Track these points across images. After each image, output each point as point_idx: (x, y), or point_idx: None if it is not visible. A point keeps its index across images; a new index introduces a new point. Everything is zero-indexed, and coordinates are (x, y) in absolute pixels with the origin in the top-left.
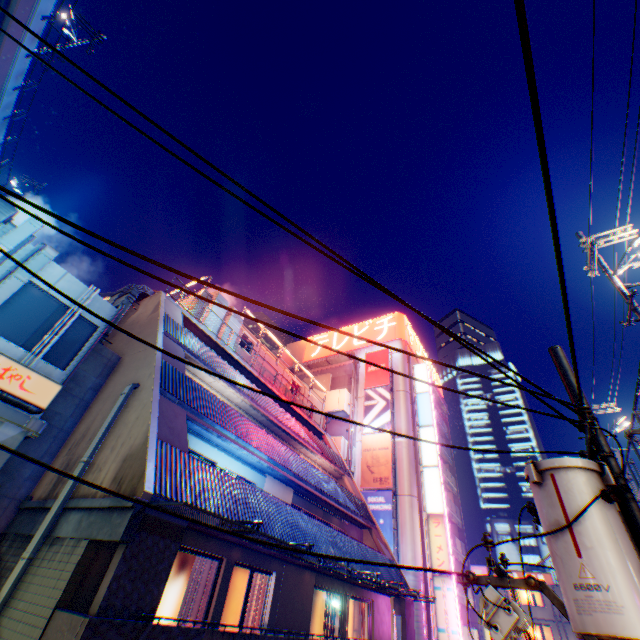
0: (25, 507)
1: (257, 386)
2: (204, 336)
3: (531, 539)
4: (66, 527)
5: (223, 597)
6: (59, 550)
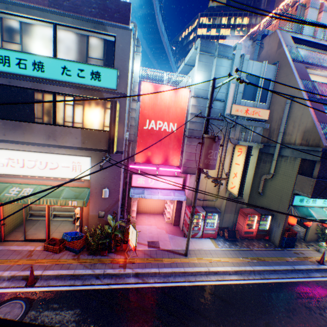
0: None
1: None
2: (303, 42)
3: None
4: (285, 153)
5: None
6: (286, 159)
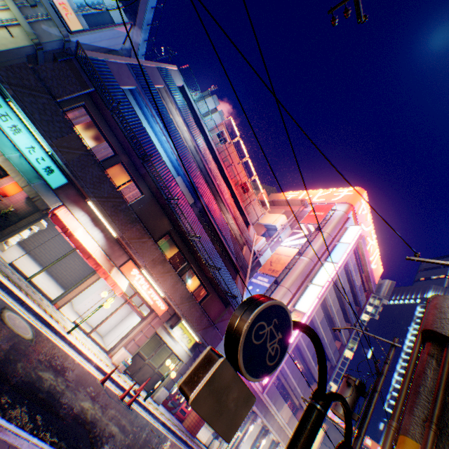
0: None
1: (216, 165)
2: (193, 111)
3: None
4: None
5: (107, 166)
6: None
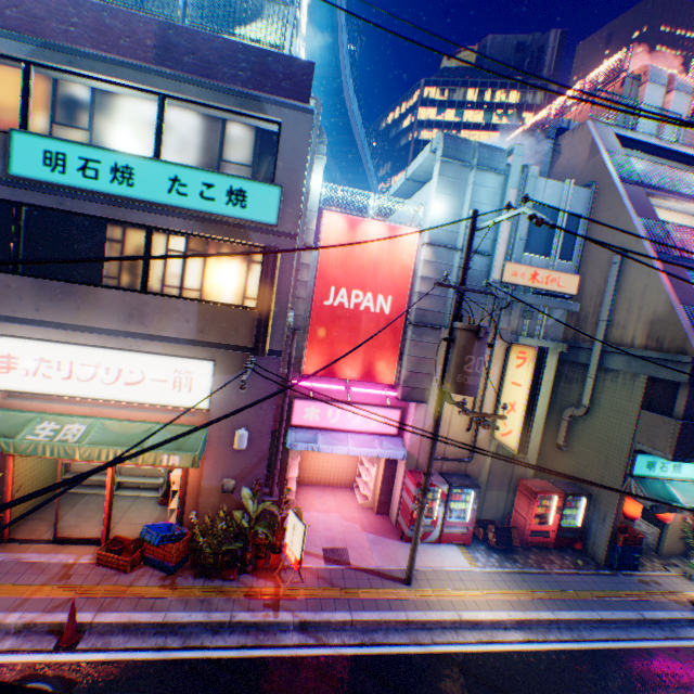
0: None
1: None
2: (638, 146)
3: None
4: (612, 364)
5: None
6: (615, 377)
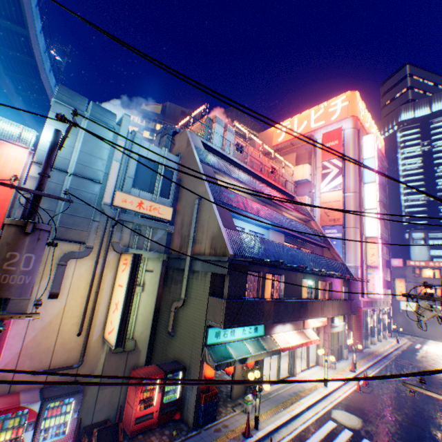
0: (171, 257)
1: (250, 175)
2: (215, 152)
3: (439, 241)
4: (196, 267)
5: (263, 287)
6: (198, 275)
